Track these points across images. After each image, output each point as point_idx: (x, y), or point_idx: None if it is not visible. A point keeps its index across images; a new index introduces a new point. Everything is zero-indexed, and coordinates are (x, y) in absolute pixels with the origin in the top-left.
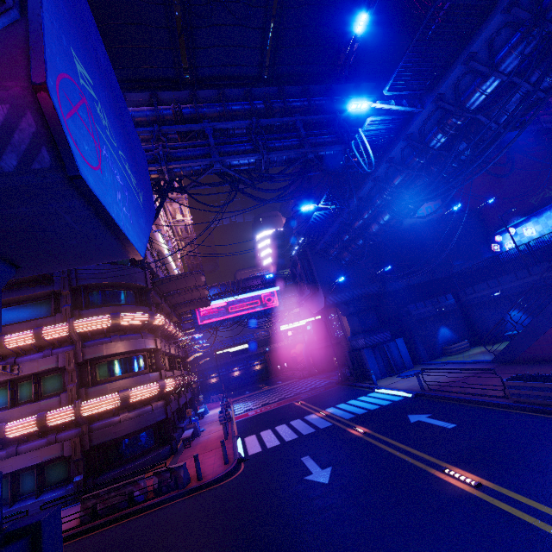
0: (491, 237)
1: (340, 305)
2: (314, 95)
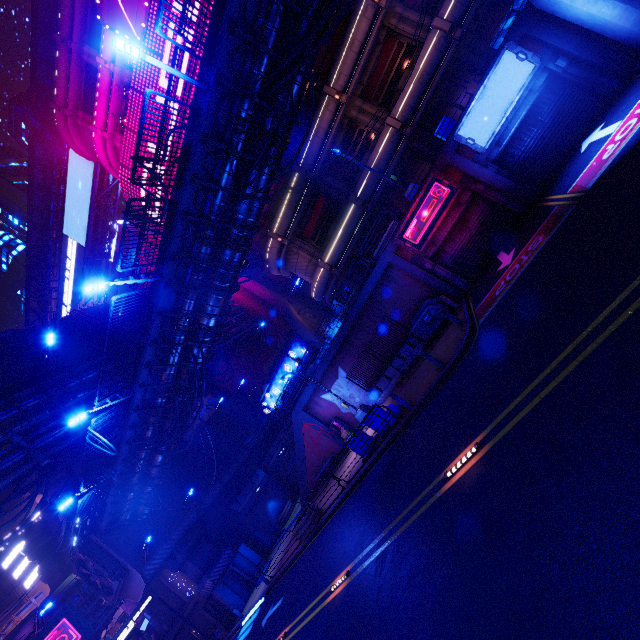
0: (260, 405)
1: (166, 564)
2: (23, 398)
